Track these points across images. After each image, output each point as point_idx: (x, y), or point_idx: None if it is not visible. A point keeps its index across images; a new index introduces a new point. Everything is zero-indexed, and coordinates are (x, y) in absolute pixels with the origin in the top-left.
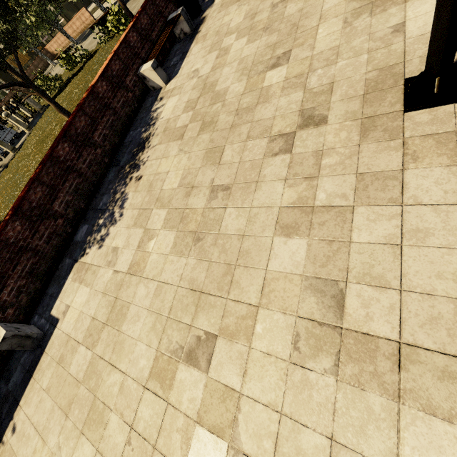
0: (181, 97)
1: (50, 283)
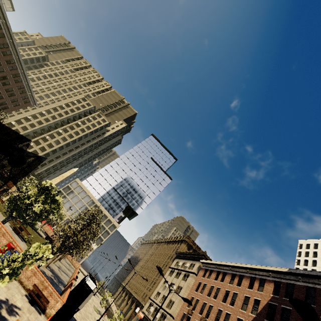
0: None
1: None
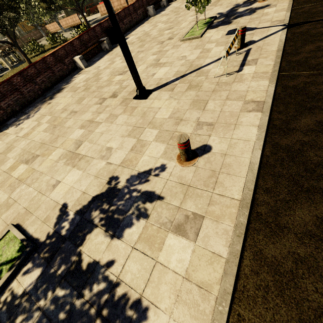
0: (87, 75)
1: None
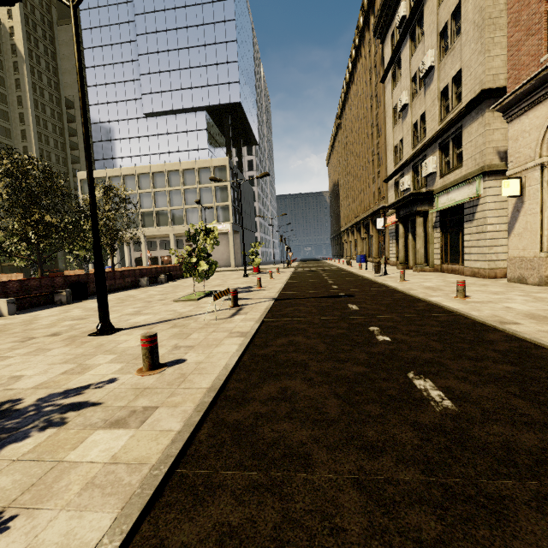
0: (8, 321)
1: None
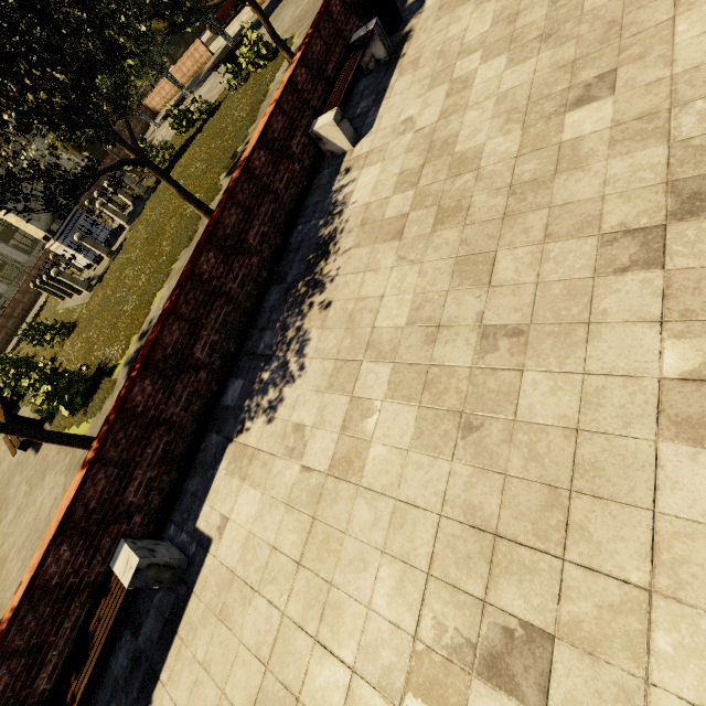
0: (387, 166)
1: (189, 473)
